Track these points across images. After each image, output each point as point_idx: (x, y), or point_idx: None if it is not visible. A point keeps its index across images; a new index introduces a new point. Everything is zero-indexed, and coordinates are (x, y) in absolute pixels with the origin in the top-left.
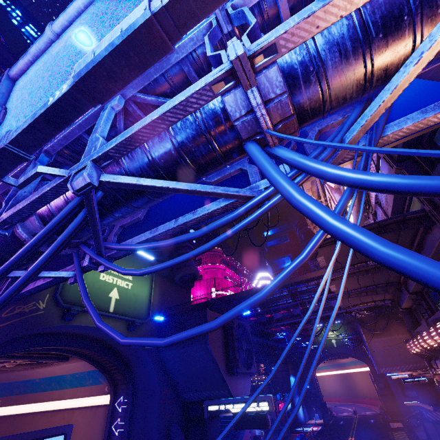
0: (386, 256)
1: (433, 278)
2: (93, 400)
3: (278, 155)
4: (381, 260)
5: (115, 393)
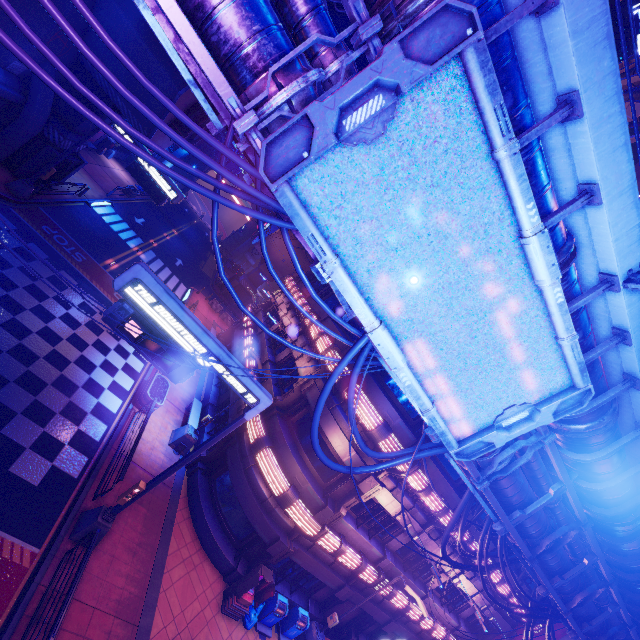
0: (320, 403)
1: (317, 412)
2: None
3: (368, 343)
4: (319, 401)
5: None
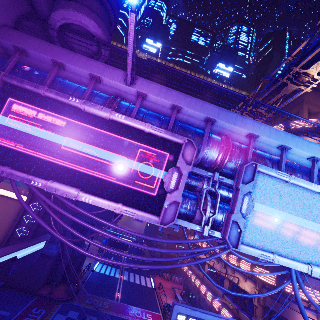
0: (307, 319)
1: None
2: (4, 192)
3: None
4: (305, 319)
5: (32, 198)
